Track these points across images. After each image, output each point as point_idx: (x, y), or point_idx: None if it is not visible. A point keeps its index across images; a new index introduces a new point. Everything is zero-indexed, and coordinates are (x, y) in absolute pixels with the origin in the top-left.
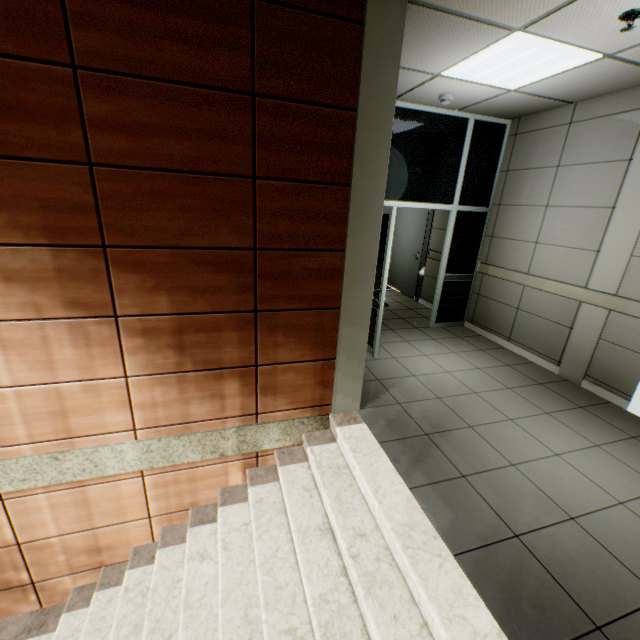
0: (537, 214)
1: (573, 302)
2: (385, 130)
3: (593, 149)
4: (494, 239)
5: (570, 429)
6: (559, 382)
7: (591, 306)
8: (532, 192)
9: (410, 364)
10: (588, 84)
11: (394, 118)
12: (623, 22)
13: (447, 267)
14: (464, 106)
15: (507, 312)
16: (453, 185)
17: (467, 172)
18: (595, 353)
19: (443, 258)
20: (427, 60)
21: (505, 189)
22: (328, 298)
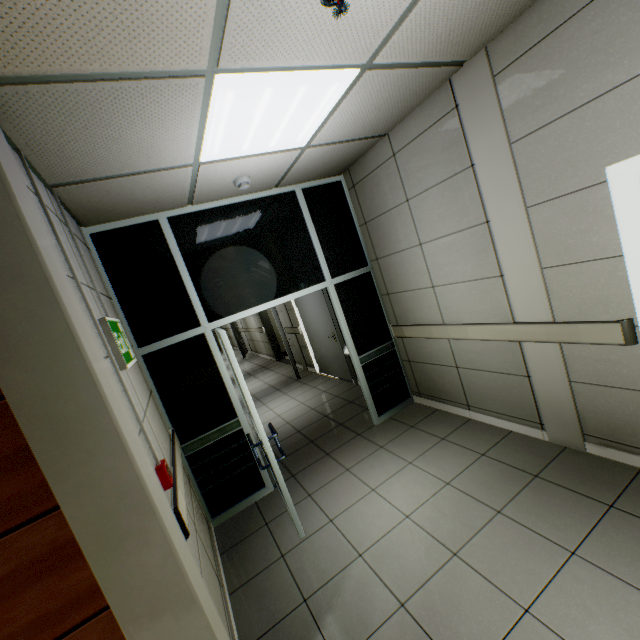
0: (416, 256)
1: (511, 343)
2: (32, 280)
3: (430, 170)
4: (391, 296)
5: (626, 585)
6: (558, 458)
7: (535, 343)
8: (399, 235)
9: (353, 525)
10: (379, 109)
11: (203, 223)
12: (336, 9)
13: (357, 348)
14: (277, 181)
15: (448, 374)
16: (315, 261)
17: (323, 241)
18: (577, 402)
19: (347, 341)
20: (155, 153)
21: (373, 241)
22: (72, 604)
